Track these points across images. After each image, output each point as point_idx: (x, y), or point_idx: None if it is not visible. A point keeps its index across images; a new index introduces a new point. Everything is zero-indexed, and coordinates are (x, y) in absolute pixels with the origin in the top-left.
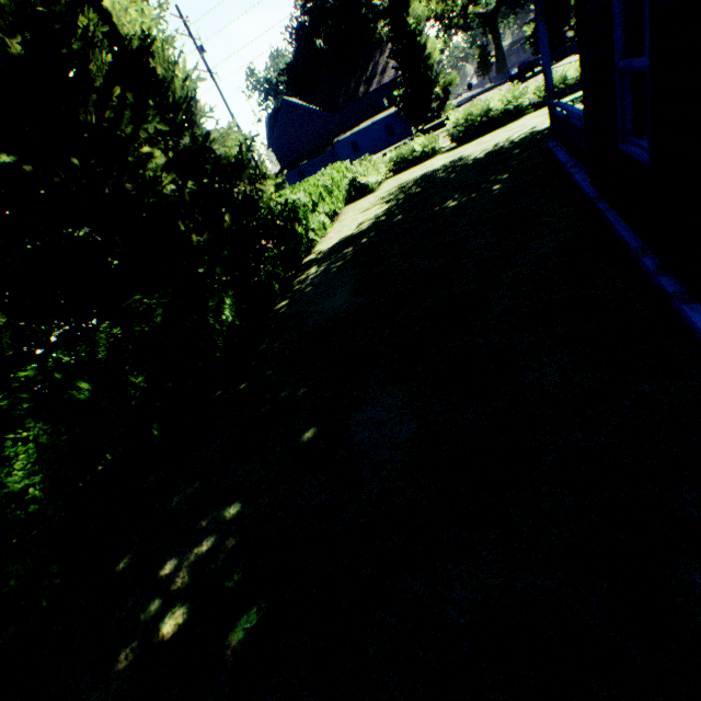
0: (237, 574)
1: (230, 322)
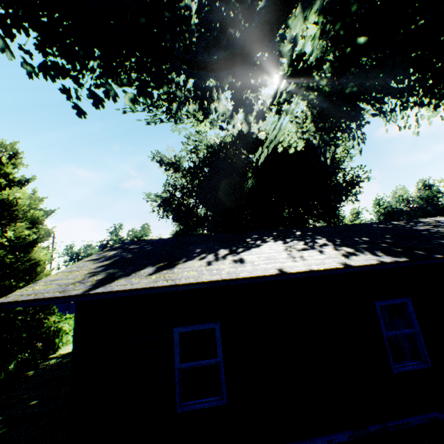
0: (1, 425)
1: (10, 370)
